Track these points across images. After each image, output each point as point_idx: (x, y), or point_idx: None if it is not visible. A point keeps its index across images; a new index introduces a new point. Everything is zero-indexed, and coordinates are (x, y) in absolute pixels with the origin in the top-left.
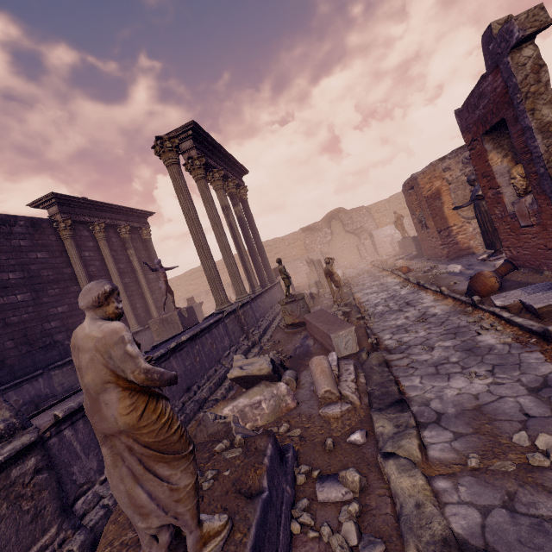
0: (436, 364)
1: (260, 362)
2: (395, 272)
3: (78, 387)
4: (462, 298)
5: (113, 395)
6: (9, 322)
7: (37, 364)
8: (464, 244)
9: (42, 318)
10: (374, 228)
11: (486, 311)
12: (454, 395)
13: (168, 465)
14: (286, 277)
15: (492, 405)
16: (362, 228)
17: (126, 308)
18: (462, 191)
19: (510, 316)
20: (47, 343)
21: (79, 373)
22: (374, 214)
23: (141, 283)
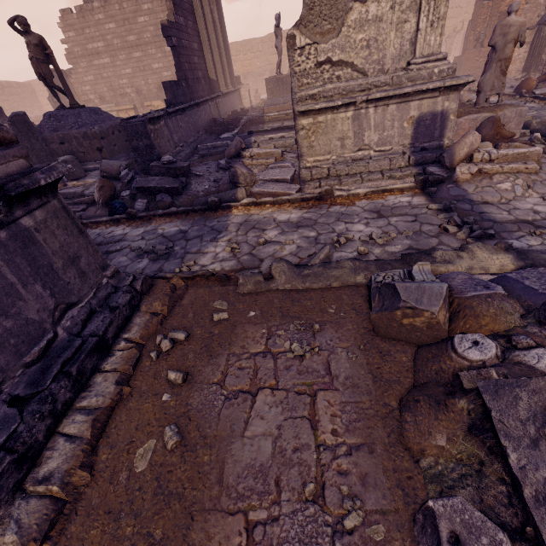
0: None
1: None
2: None
3: (225, 121)
4: (511, 93)
5: (511, 45)
6: (183, 44)
7: (197, 93)
8: None
9: (191, 50)
10: None
11: (528, 97)
12: None
13: (503, 77)
14: None
15: (539, 115)
16: None
17: (218, 65)
18: (532, 15)
19: (544, 96)
20: (197, 76)
21: (506, 35)
22: None
23: (220, 42)
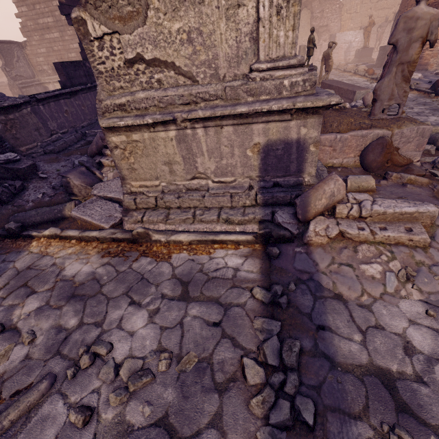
0: (418, 113)
1: (332, 92)
2: (360, 74)
3: None
4: (427, 90)
5: (417, 45)
6: None
7: None
8: (425, 60)
9: None
10: (337, 31)
11: None
12: (433, 120)
13: (405, 84)
14: (313, 47)
15: None
16: (327, 27)
17: None
18: None
19: None
20: None
21: (411, 31)
22: (344, 13)
23: None
